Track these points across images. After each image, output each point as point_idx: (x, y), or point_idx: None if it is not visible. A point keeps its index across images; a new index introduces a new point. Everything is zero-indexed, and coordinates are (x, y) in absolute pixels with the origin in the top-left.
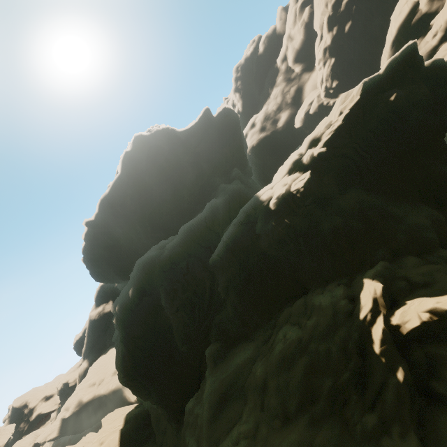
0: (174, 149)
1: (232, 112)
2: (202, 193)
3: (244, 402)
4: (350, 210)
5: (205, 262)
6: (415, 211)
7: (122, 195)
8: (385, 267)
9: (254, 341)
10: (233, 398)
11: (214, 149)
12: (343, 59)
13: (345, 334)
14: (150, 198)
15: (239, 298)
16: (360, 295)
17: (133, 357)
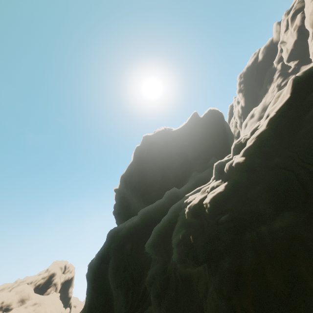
0: (166, 143)
1: (217, 112)
2: (183, 177)
3: None
4: (271, 249)
5: None
6: None
7: (131, 175)
8: None
9: None
10: None
11: (199, 141)
12: None
13: None
14: (145, 178)
15: (157, 302)
16: None
17: (90, 311)
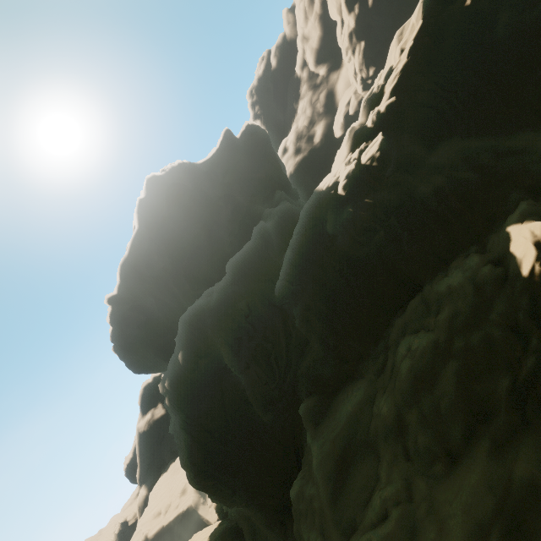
0: (197, 183)
1: (258, 129)
2: (244, 229)
3: (375, 459)
4: (450, 163)
5: (270, 298)
6: None
7: (146, 254)
8: (532, 205)
9: (363, 377)
10: (357, 458)
11: (246, 176)
12: (375, 39)
13: (506, 306)
14: (181, 248)
15: (327, 327)
16: (509, 250)
17: (201, 446)
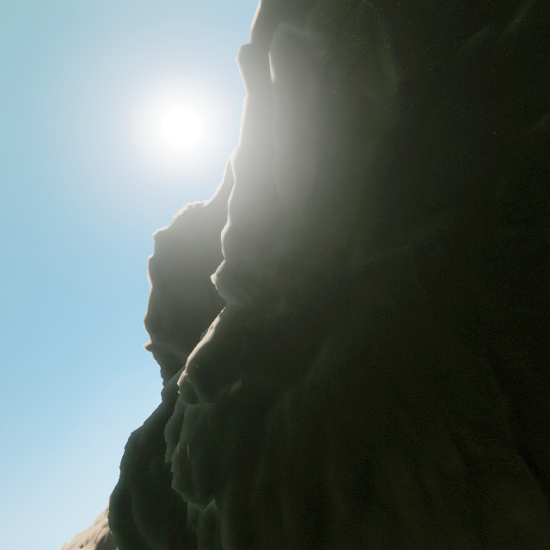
0: (198, 235)
1: None
2: None
3: None
4: (292, 441)
5: None
6: (468, 530)
7: (159, 314)
8: None
9: None
10: None
11: None
12: None
13: None
14: (183, 313)
15: None
16: None
17: None
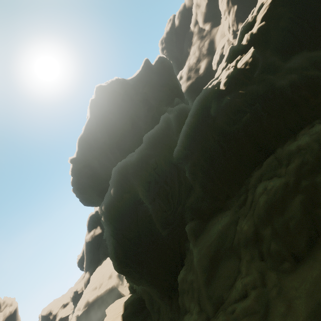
0: (127, 91)
1: (166, 59)
2: (154, 121)
3: (237, 259)
4: (301, 66)
5: (169, 159)
6: None
7: (94, 133)
8: None
9: (229, 209)
10: (224, 258)
11: (156, 89)
12: (244, 4)
13: None
14: (115, 130)
15: (207, 177)
16: None
17: (122, 247)
